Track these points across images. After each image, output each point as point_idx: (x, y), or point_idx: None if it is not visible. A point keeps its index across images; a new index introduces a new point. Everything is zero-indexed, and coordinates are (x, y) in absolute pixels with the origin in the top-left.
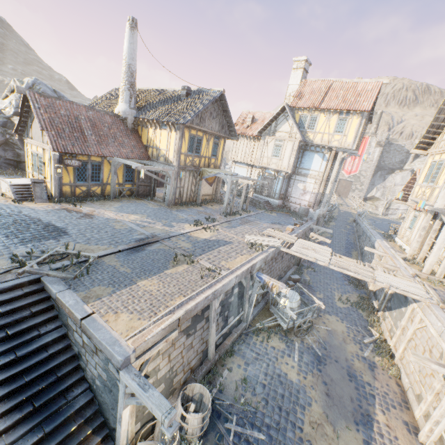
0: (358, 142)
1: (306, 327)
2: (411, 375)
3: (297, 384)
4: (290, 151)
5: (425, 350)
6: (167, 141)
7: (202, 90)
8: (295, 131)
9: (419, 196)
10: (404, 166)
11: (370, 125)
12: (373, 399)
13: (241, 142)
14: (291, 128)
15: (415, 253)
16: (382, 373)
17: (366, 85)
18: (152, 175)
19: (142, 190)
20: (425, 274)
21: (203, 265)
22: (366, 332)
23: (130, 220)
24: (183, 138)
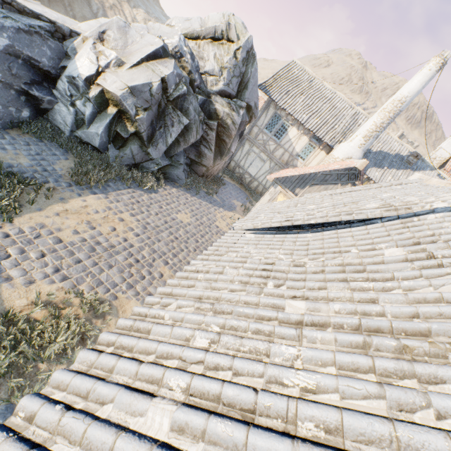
0: None
1: None
2: None
3: None
4: None
5: None
6: None
7: (425, 161)
8: None
9: None
10: None
11: None
12: None
13: None
14: None
15: None
16: None
17: None
18: None
19: None
20: None
21: None
22: None
23: None
24: None
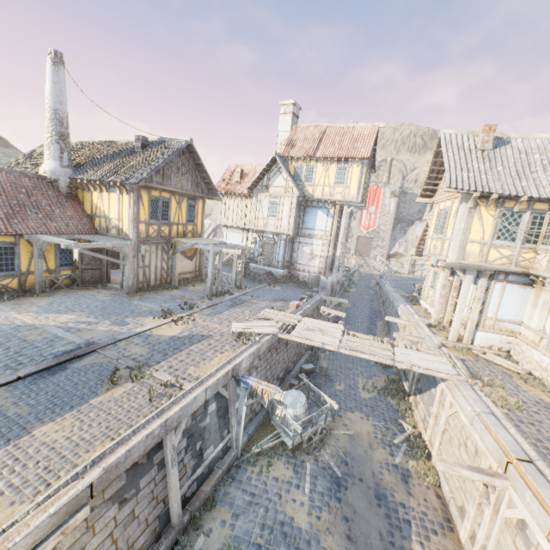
0: (363, 194)
1: (319, 438)
2: (451, 480)
3: (308, 531)
4: (289, 209)
5: (461, 444)
6: (118, 207)
7: (164, 140)
8: (291, 185)
9: (432, 250)
10: (423, 216)
11: (381, 174)
12: (409, 527)
13: (231, 202)
14: (286, 181)
15: (441, 316)
16: (418, 484)
17: (363, 130)
18: (96, 255)
19: (90, 275)
20: (451, 342)
21: (159, 378)
22: (397, 427)
23: (57, 324)
24: (140, 202)
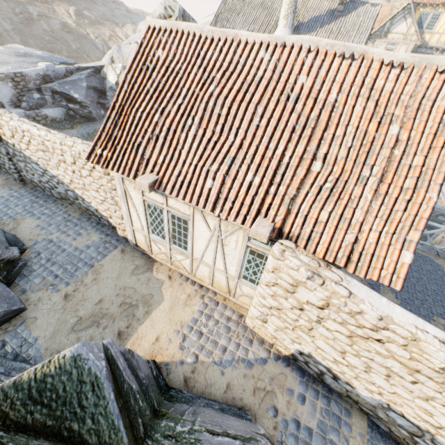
0: None
1: None
2: None
3: None
4: None
5: None
6: None
7: (356, 1)
8: (411, 33)
9: None
10: None
11: None
12: None
13: None
14: (408, 29)
15: None
16: None
17: None
18: None
19: None
20: None
21: None
22: None
23: None
24: None
